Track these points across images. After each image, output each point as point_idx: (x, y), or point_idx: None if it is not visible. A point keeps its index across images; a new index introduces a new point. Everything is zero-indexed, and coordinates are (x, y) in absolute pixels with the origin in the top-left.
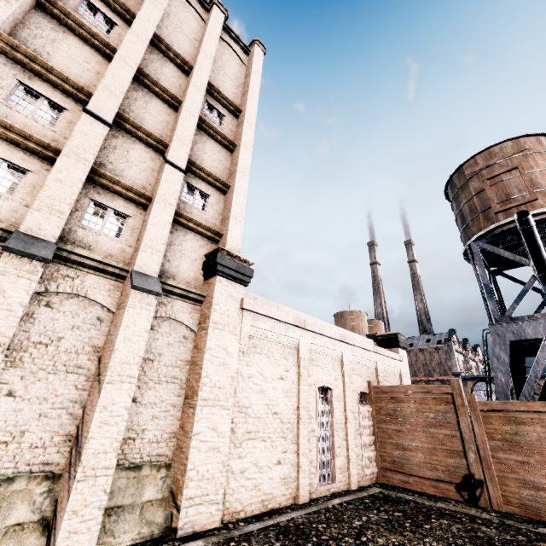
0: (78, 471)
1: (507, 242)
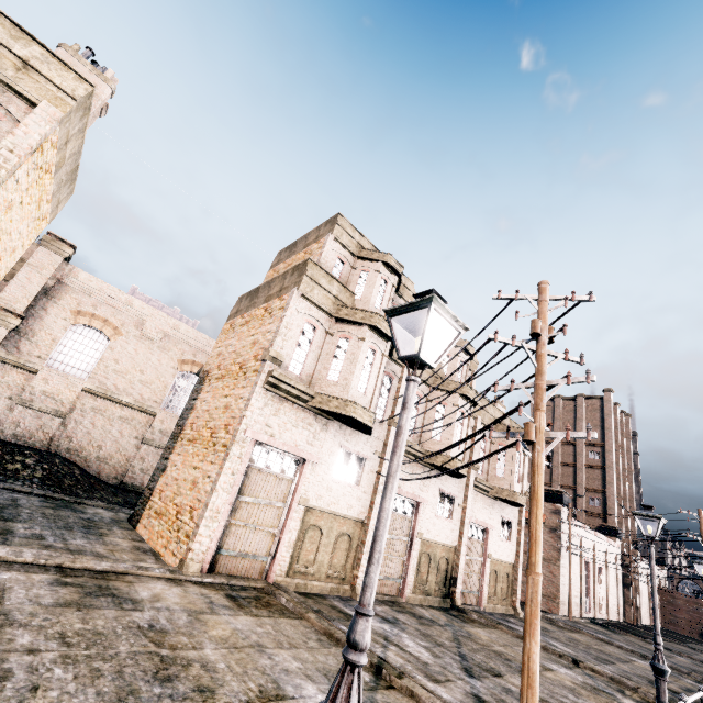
0: (637, 605)
1: None
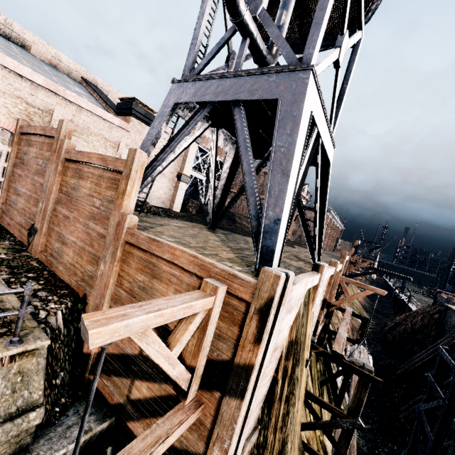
0: None
1: None
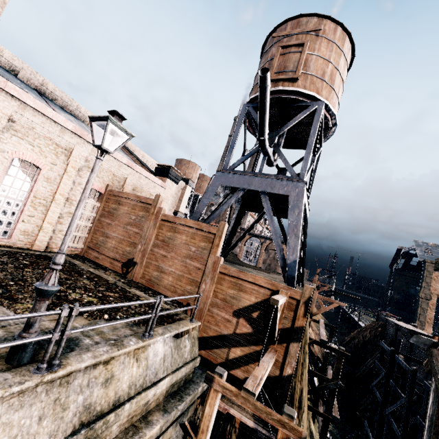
0: None
1: (272, 117)
